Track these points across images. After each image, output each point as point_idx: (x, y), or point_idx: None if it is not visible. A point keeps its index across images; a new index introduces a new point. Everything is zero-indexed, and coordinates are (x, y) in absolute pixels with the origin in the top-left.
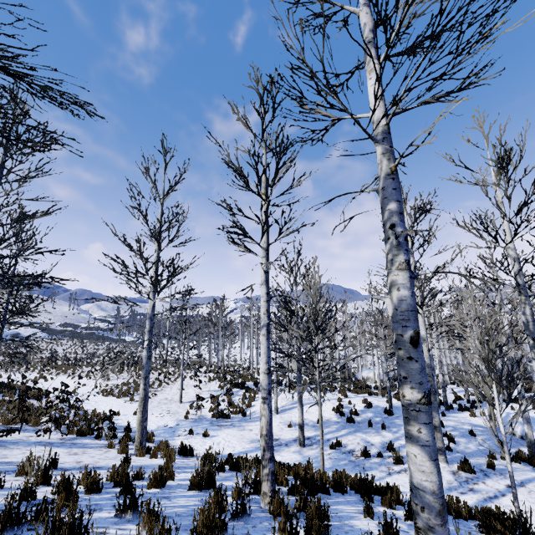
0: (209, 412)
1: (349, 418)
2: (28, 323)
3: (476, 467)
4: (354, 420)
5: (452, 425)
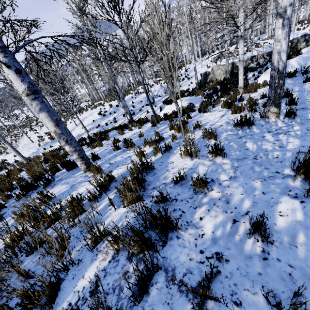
0: (49, 139)
1: (103, 115)
2: None
3: (136, 113)
4: (105, 115)
5: (137, 101)
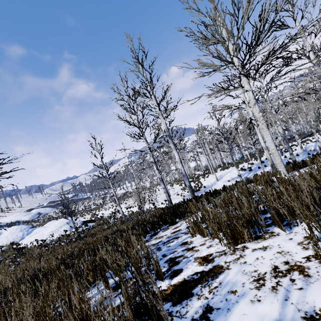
0: (188, 193)
1: (249, 169)
2: (37, 207)
3: None
4: (252, 169)
5: (289, 156)
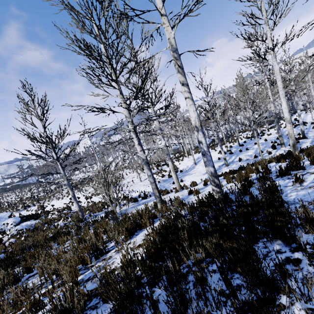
0: (162, 178)
1: (230, 152)
2: None
3: None
4: (232, 152)
5: (268, 140)
